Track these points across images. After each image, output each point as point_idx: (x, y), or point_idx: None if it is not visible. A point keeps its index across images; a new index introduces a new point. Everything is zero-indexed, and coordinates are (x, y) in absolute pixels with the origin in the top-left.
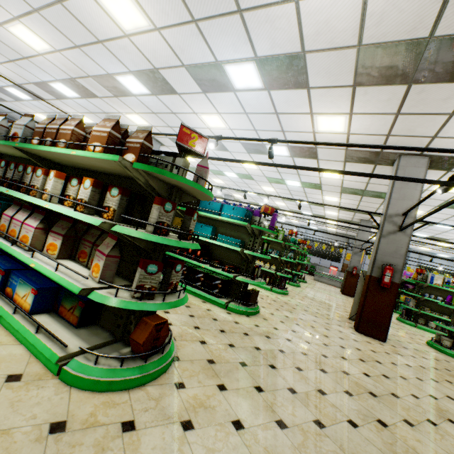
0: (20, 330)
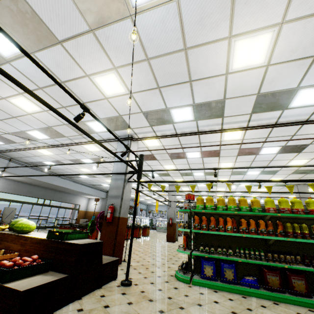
0: None
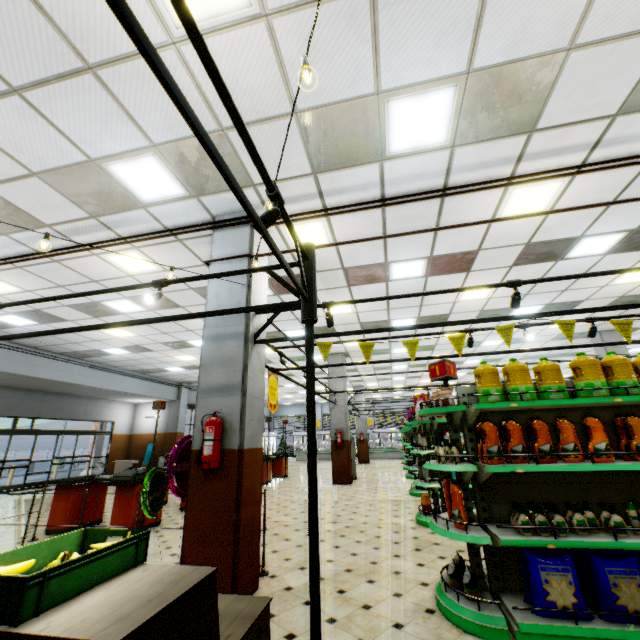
0: None
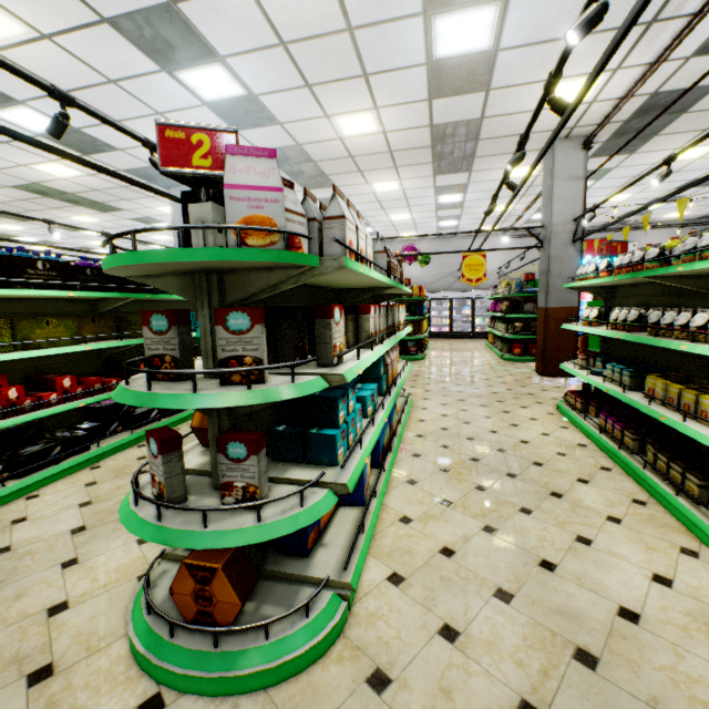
0: (409, 410)
